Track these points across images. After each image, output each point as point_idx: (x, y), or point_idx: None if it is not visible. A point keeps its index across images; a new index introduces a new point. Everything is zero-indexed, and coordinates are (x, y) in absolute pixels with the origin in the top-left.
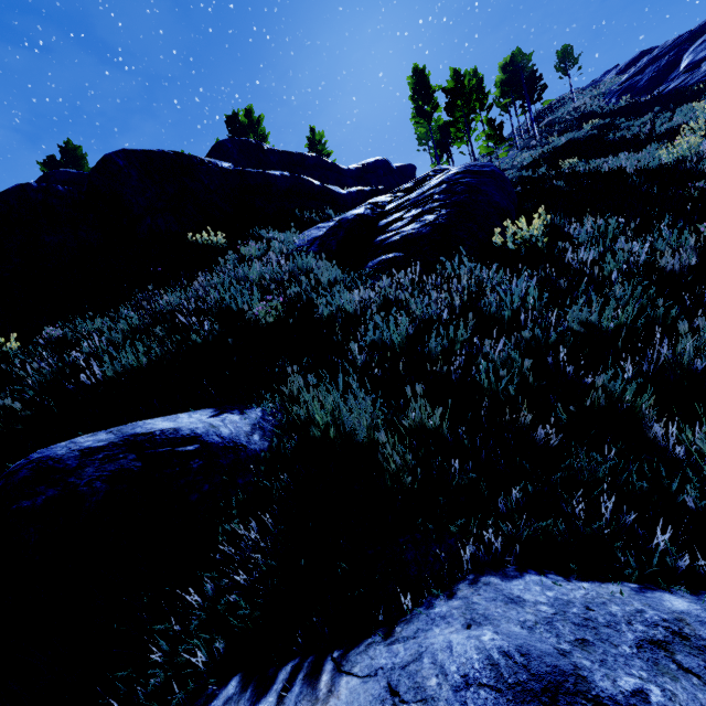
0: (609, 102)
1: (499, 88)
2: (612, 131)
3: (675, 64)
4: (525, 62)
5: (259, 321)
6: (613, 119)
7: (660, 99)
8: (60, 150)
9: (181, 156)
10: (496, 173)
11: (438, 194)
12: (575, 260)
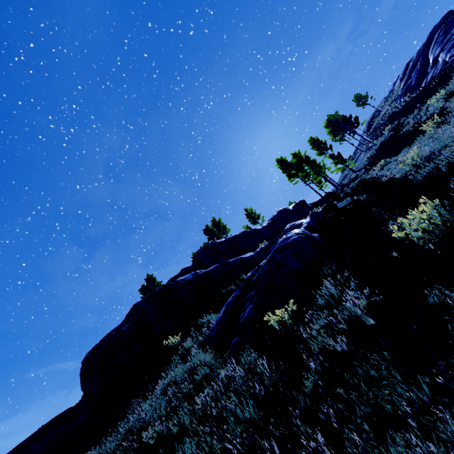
0: (400, 102)
1: (330, 135)
2: (401, 128)
3: (426, 63)
4: (336, 117)
5: (147, 444)
6: (399, 119)
7: (420, 95)
8: (145, 280)
9: (167, 286)
10: (294, 241)
11: (262, 275)
12: (308, 335)
